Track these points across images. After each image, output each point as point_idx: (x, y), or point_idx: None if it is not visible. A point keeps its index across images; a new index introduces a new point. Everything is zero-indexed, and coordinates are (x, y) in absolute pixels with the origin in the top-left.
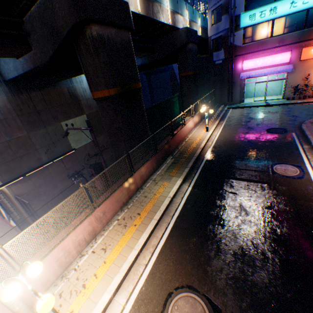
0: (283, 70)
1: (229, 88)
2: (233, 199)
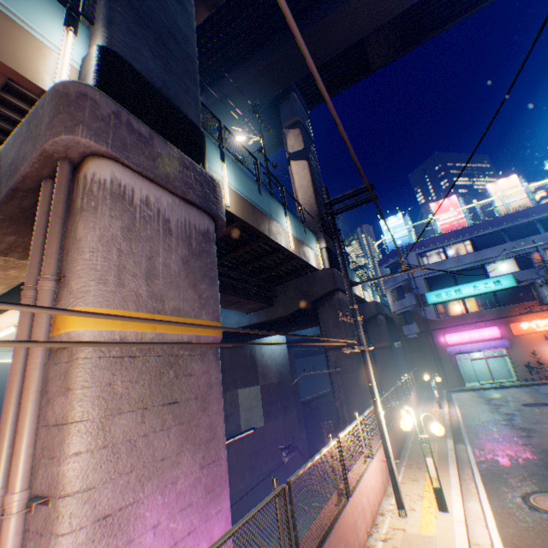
0: (498, 344)
1: (437, 365)
2: (530, 447)
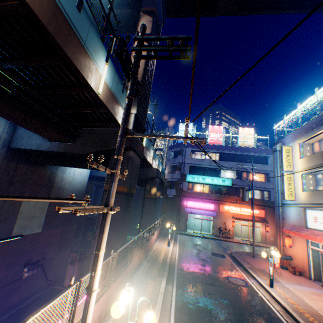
0: (211, 213)
1: (177, 216)
2: (213, 297)
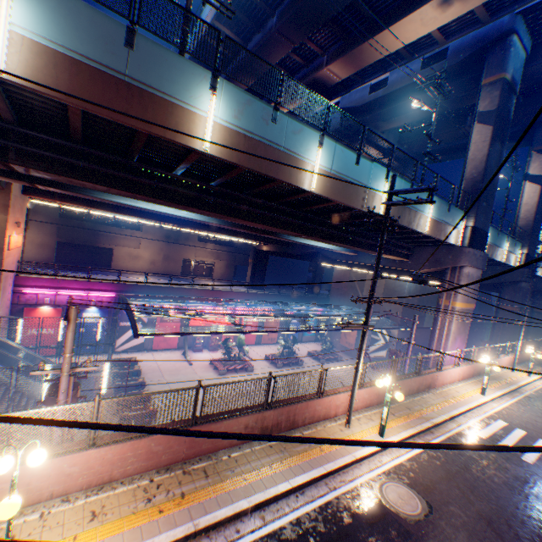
0: None
1: None
2: None
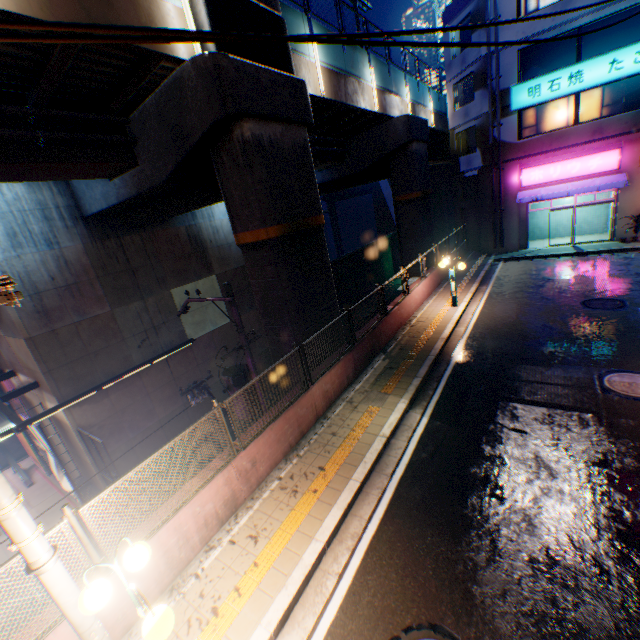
0: (607, 184)
1: (496, 222)
2: (519, 443)
